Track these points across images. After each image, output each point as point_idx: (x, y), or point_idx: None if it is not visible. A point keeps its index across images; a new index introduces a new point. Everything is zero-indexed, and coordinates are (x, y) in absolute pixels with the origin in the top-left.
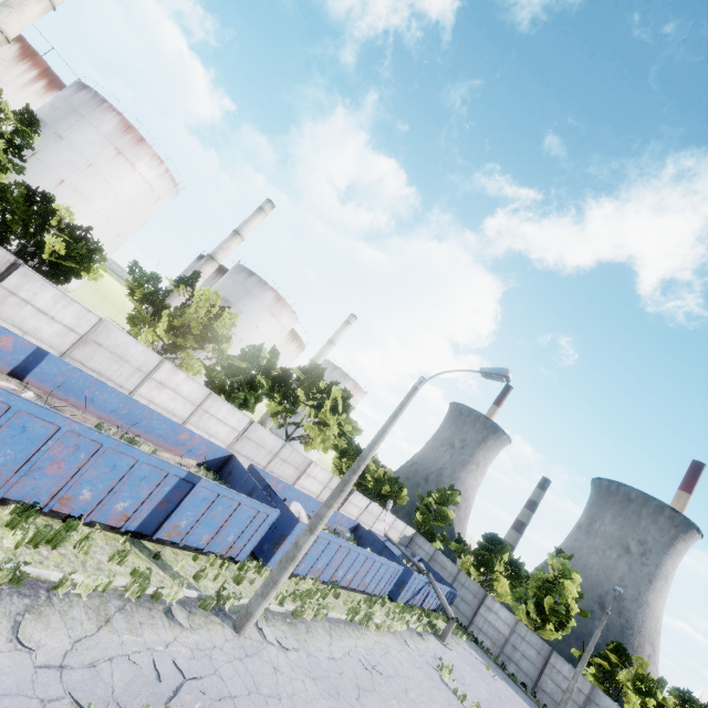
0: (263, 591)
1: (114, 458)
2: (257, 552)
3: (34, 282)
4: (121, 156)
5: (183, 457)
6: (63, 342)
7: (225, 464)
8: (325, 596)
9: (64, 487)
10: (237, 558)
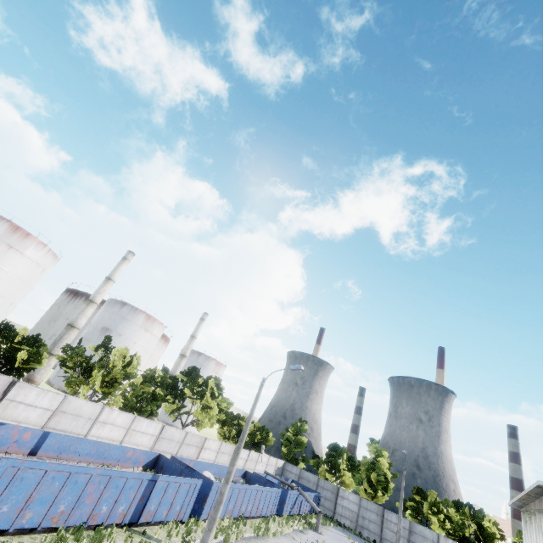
0: (209, 527)
1: (116, 481)
2: (191, 513)
3: (25, 389)
4: (12, 249)
5: (133, 467)
6: (42, 419)
7: (156, 462)
8: (238, 526)
9: (94, 508)
10: (183, 519)
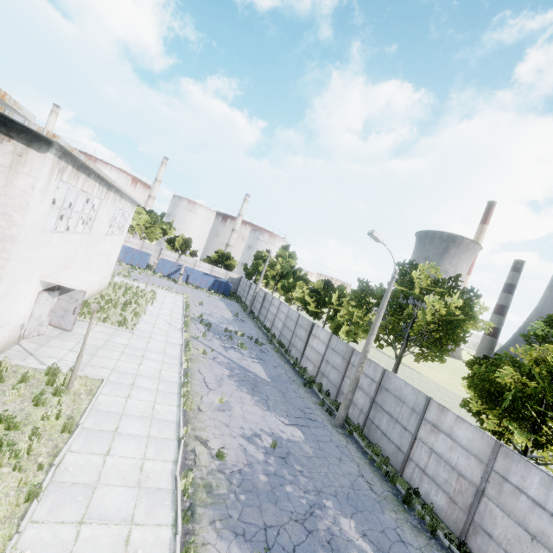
0: None
1: None
2: None
3: None
4: None
5: None
6: None
7: None
8: None
9: None
10: None
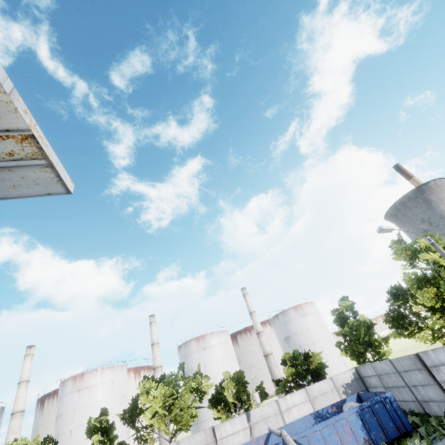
0: None
1: None
2: None
3: None
4: (81, 390)
5: None
6: None
7: None
8: None
9: None
10: None
